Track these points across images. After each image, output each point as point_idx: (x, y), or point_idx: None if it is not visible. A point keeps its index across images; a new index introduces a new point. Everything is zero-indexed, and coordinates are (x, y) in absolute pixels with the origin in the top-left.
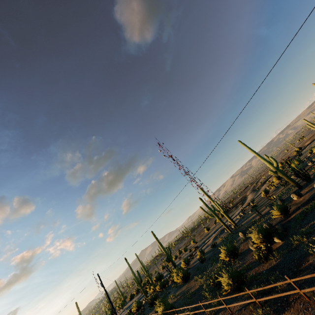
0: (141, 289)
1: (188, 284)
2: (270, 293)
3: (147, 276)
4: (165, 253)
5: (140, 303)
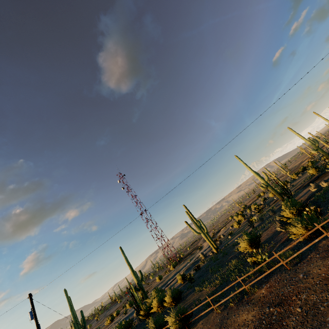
0: None
1: (184, 301)
2: None
3: None
4: (135, 277)
5: None
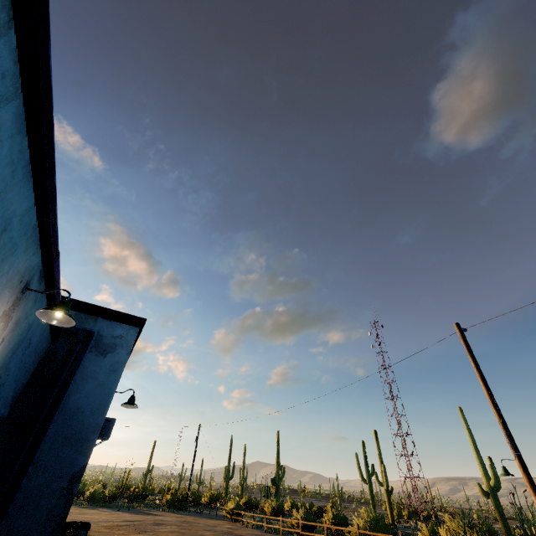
0: (225, 486)
1: (275, 521)
2: None
3: (240, 484)
4: (276, 470)
5: (214, 500)
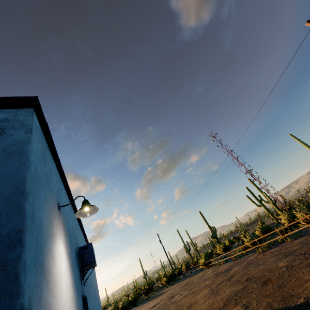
0: (189, 255)
1: (228, 254)
2: (274, 245)
3: (195, 250)
4: (211, 230)
5: (188, 265)
